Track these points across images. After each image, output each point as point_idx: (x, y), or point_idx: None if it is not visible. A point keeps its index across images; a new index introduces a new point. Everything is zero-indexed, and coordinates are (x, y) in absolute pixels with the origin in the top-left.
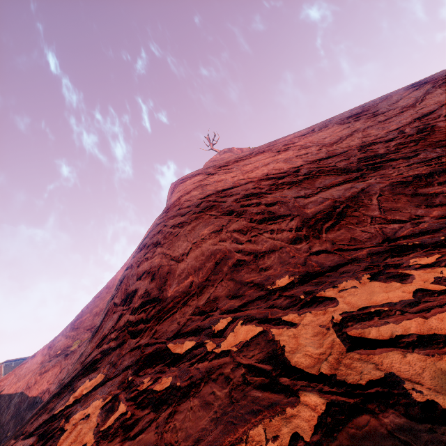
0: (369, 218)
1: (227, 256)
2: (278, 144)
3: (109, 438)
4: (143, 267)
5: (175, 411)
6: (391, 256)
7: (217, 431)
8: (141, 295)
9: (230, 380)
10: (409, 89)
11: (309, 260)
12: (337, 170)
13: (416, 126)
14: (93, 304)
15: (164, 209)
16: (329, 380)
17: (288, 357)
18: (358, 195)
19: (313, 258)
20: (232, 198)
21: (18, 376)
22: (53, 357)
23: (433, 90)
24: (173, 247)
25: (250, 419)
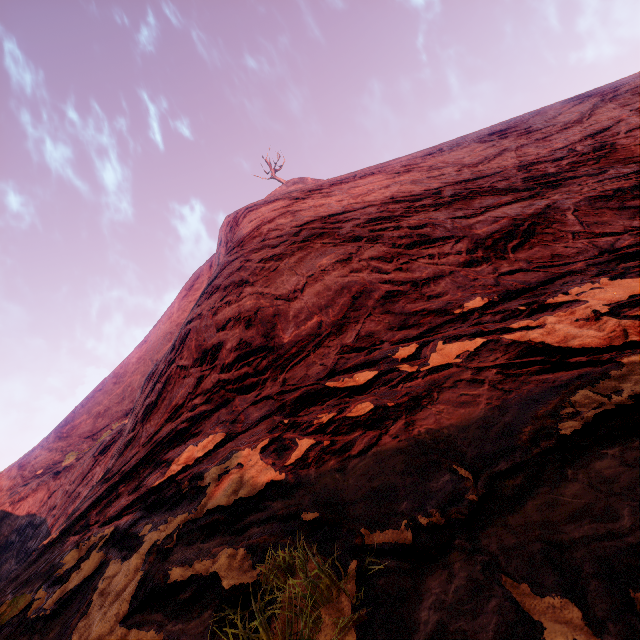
0: (570, 234)
1: (369, 289)
2: (392, 165)
3: (314, 465)
4: (226, 313)
5: (413, 420)
6: (624, 262)
7: (511, 412)
8: (234, 348)
9: (481, 380)
10: (568, 103)
11: (503, 280)
12: (498, 190)
13: (590, 144)
14: (92, 400)
15: (231, 244)
16: None
17: (561, 345)
18: (545, 211)
19: (507, 279)
20: (350, 223)
21: None
22: (30, 479)
23: (602, 104)
24: (273, 283)
25: (559, 392)
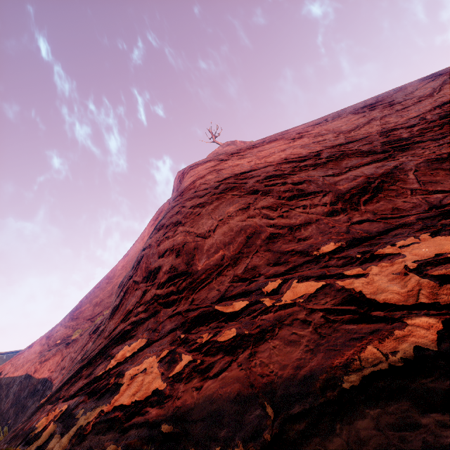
0: (409, 190)
1: (259, 231)
2: (290, 133)
3: (184, 381)
4: (165, 245)
5: (255, 352)
6: (445, 218)
7: (317, 357)
8: (167, 271)
9: (309, 322)
10: (424, 81)
11: (352, 228)
12: (362, 152)
13: (437, 113)
14: (93, 294)
15: (176, 193)
16: (433, 306)
17: (371, 297)
18: (392, 171)
19: (356, 227)
20: (253, 179)
21: (15, 366)
22: (52, 346)
23: (449, 80)
24: (196, 225)
25: (354, 344)
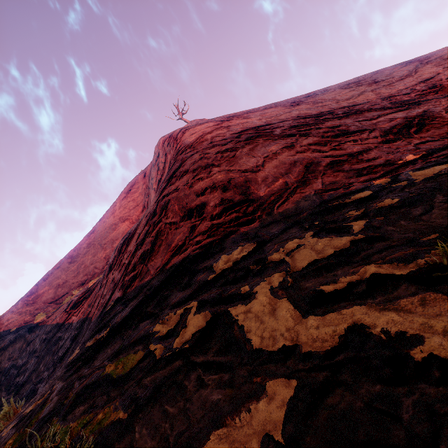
0: None
1: (316, 161)
2: (283, 103)
3: (386, 226)
4: (201, 185)
5: None
6: None
7: None
8: (218, 204)
9: None
10: (397, 66)
11: (420, 146)
12: (377, 109)
13: (424, 85)
14: (52, 276)
15: (180, 149)
16: None
17: None
18: (425, 113)
19: (423, 145)
20: (278, 129)
21: None
22: (6, 335)
23: (422, 65)
24: (236, 164)
25: None
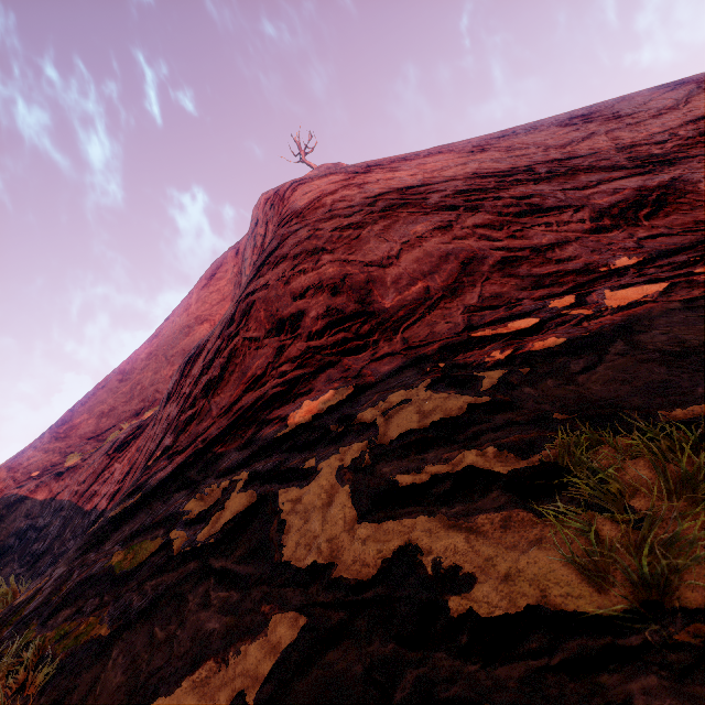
0: None
1: (480, 255)
2: (460, 146)
3: (526, 386)
4: (302, 282)
5: (636, 341)
6: None
7: None
8: (321, 315)
9: (702, 306)
10: (658, 90)
11: (646, 243)
12: (602, 168)
13: (693, 129)
14: (94, 399)
15: (284, 217)
16: None
17: None
18: (672, 183)
19: (650, 242)
20: (436, 194)
21: None
22: (25, 481)
23: (699, 91)
24: (358, 251)
25: None
